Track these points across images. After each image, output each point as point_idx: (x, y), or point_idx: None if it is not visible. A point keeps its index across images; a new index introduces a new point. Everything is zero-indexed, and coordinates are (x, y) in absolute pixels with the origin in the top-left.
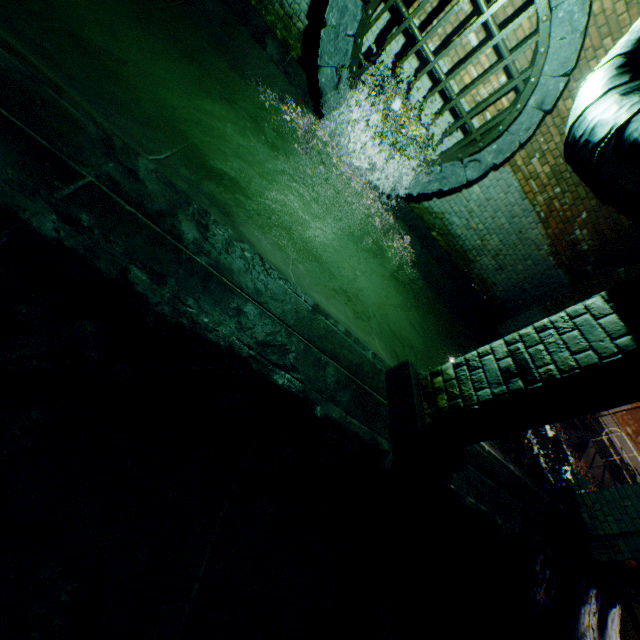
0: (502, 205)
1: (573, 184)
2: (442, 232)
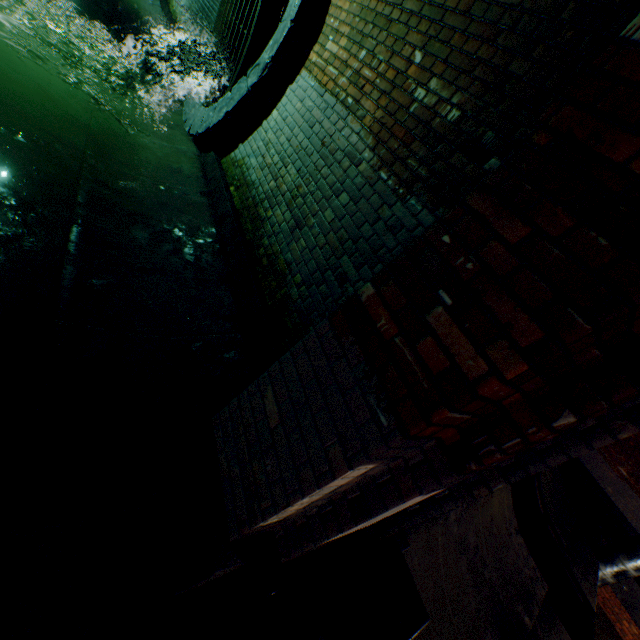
0: (300, 117)
1: (383, 30)
2: (240, 184)
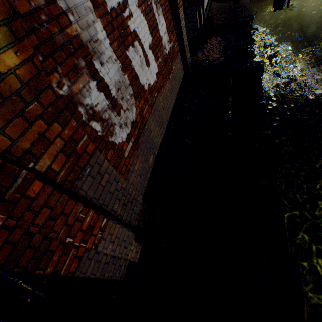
0: None
1: None
2: None
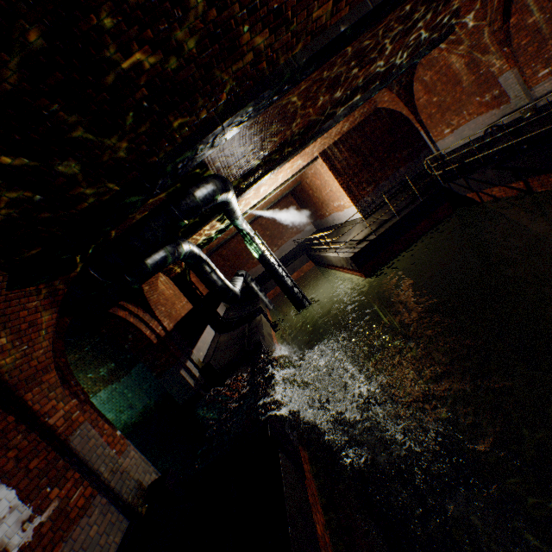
0: None
1: None
2: None
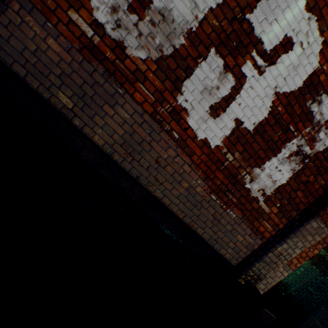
0: None
1: None
2: None
